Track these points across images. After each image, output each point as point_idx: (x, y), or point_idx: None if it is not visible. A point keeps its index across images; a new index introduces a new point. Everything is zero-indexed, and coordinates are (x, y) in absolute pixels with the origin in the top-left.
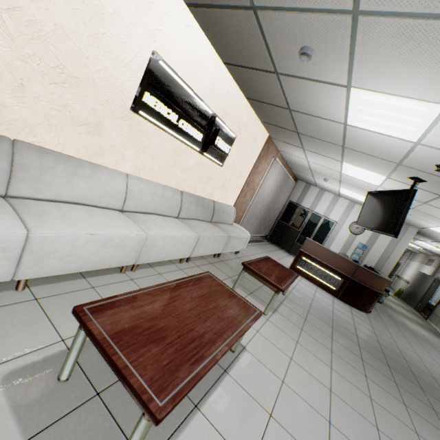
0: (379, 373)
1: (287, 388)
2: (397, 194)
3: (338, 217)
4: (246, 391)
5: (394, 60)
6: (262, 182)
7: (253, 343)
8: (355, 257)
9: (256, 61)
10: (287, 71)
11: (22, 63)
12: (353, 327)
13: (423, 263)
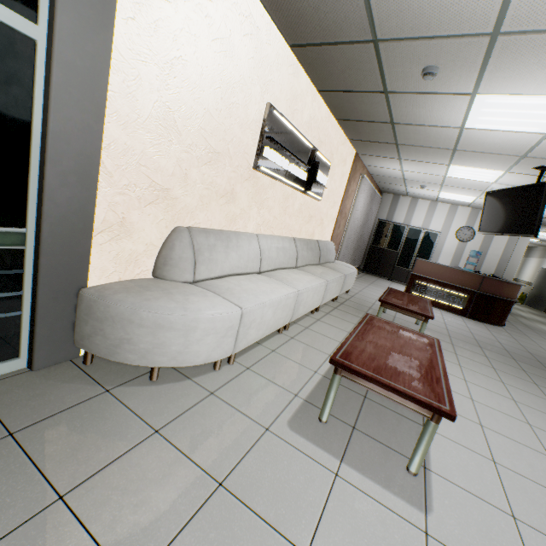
0: None
1: (478, 404)
2: (527, 190)
3: (440, 226)
4: None
5: (532, 67)
6: (353, 206)
7: None
8: (469, 268)
9: (362, 85)
10: (400, 89)
11: (185, 155)
12: (497, 343)
13: (543, 258)
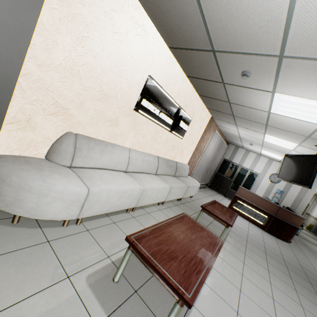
0: (305, 288)
1: (244, 295)
2: (308, 158)
3: (260, 170)
4: (218, 295)
5: (306, 80)
6: (206, 147)
7: (215, 262)
8: (275, 200)
9: (209, 76)
10: (231, 82)
11: (84, 91)
12: (280, 253)
13: None
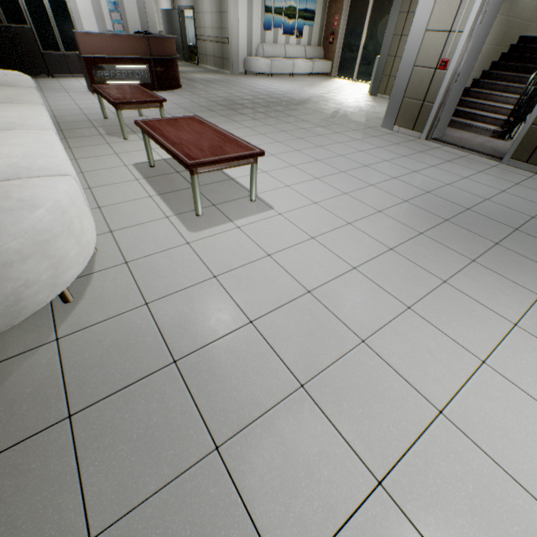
0: (235, 116)
1: None
2: None
3: None
4: None
5: None
6: None
7: None
8: (119, 30)
9: None
10: None
11: None
12: (195, 104)
13: None
